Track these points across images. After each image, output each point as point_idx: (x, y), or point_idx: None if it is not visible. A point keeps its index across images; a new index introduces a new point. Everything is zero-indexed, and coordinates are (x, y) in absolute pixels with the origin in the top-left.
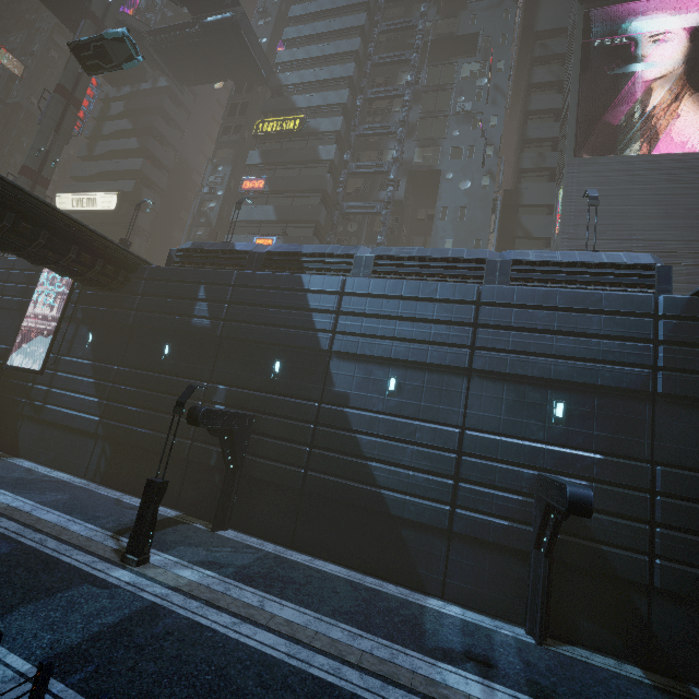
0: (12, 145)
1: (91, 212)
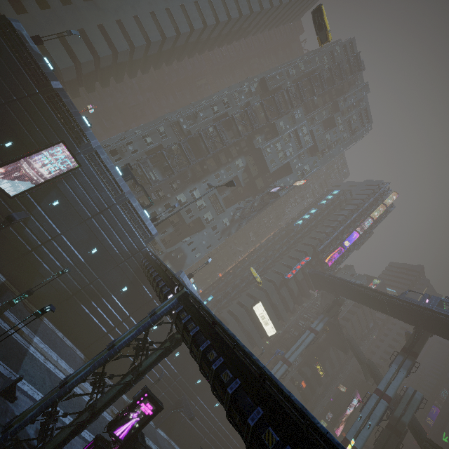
0: (256, 211)
1: (263, 327)
